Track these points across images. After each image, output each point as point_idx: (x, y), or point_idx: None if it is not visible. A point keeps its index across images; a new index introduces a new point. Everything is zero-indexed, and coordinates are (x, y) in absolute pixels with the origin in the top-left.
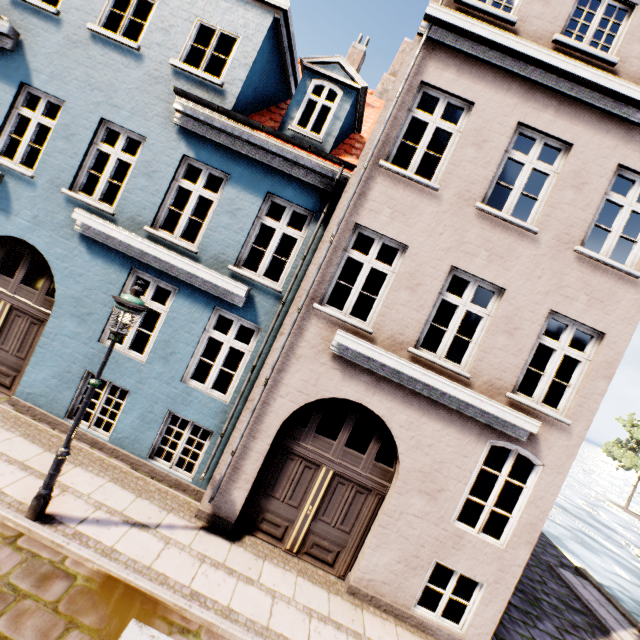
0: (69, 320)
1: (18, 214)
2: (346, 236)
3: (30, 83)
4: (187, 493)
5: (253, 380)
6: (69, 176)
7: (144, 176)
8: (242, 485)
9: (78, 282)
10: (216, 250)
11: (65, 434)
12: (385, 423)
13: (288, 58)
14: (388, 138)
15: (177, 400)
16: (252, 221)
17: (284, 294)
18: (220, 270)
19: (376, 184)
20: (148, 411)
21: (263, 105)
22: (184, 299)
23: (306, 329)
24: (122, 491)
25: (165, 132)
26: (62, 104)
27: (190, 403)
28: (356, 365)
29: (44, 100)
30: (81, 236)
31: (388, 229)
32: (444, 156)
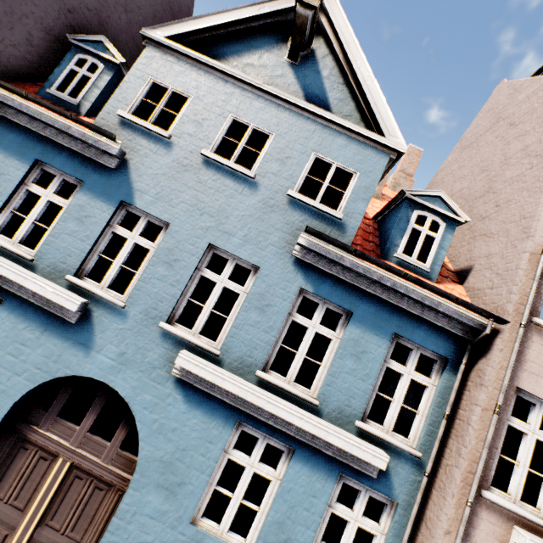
0: (153, 492)
1: (100, 349)
2: (508, 402)
3: (131, 202)
4: None
5: None
6: (167, 306)
7: (256, 310)
8: None
9: (169, 439)
10: (339, 400)
11: None
12: None
13: None
14: (537, 292)
15: None
16: (379, 366)
17: (421, 457)
18: (345, 426)
19: (532, 342)
20: None
21: None
22: (302, 463)
23: (475, 525)
24: None
25: (280, 262)
26: (164, 225)
27: None
28: None
29: (143, 219)
30: (177, 379)
31: None
32: None
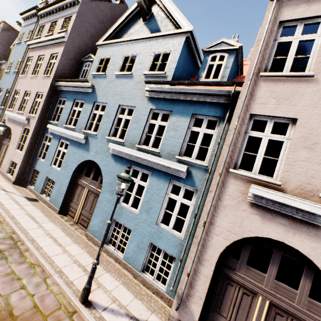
0: (107, 193)
1: (91, 150)
2: (245, 123)
3: (97, 101)
4: (163, 299)
5: (196, 223)
6: (108, 131)
7: (135, 123)
8: (196, 300)
9: (110, 175)
10: (168, 149)
11: (104, 253)
12: (311, 261)
13: (196, 54)
14: (263, 60)
15: (154, 236)
16: (185, 130)
17: (209, 167)
18: (171, 159)
19: (260, 87)
20: (140, 242)
21: (186, 78)
22: (155, 177)
23: (227, 186)
24: (127, 291)
25: (142, 102)
26: (106, 105)
27: (161, 238)
28: (271, 210)
29: (101, 105)
30: (112, 155)
31: (276, 111)
32: (311, 54)
